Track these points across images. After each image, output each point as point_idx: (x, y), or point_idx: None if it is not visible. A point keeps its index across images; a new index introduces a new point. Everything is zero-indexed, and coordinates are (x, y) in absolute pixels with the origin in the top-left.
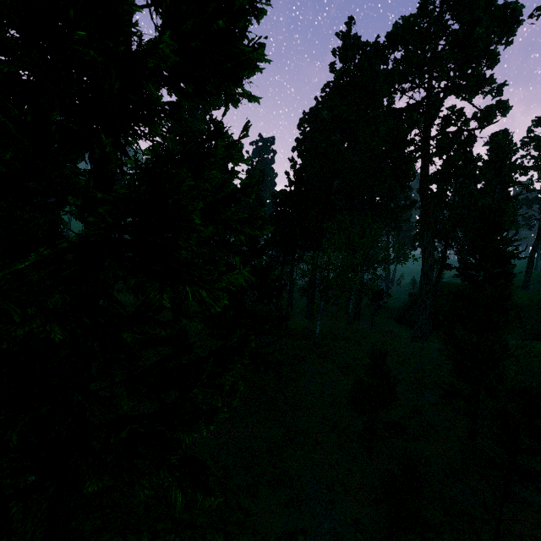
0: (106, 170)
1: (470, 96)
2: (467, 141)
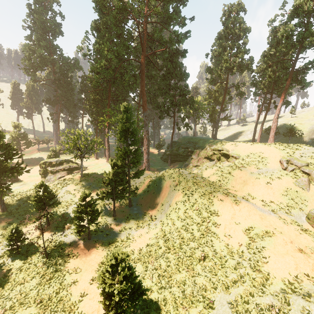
0: None
1: (168, 27)
2: (174, 55)
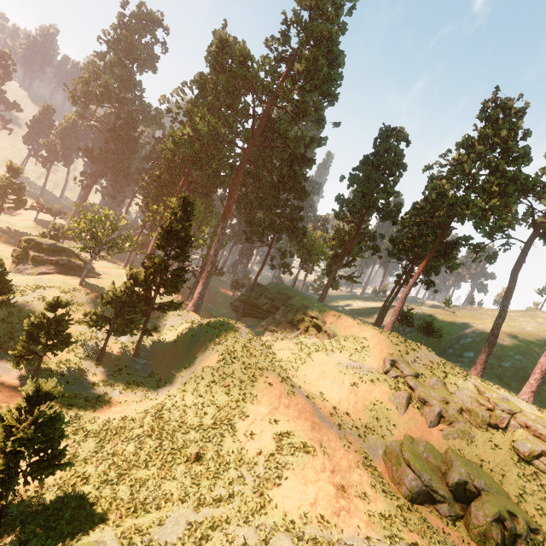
0: None
1: (298, 122)
2: (297, 161)
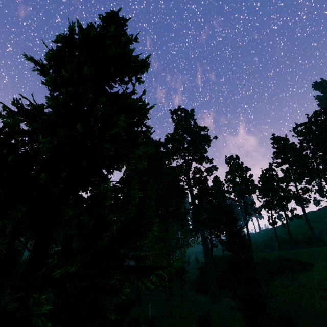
0: (103, 204)
1: (201, 163)
2: (205, 180)
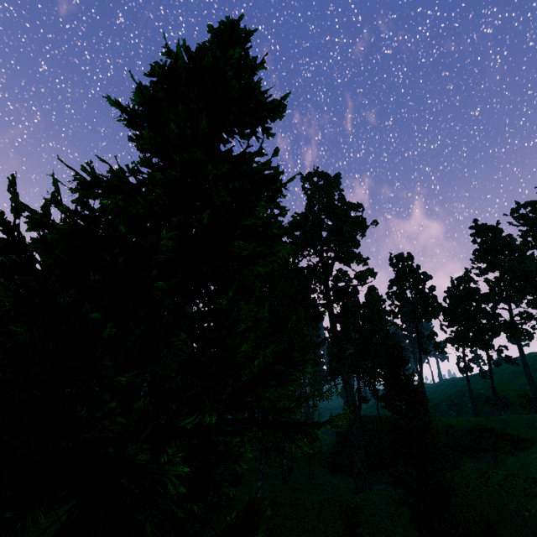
0: (234, 328)
1: (349, 264)
2: (353, 293)
